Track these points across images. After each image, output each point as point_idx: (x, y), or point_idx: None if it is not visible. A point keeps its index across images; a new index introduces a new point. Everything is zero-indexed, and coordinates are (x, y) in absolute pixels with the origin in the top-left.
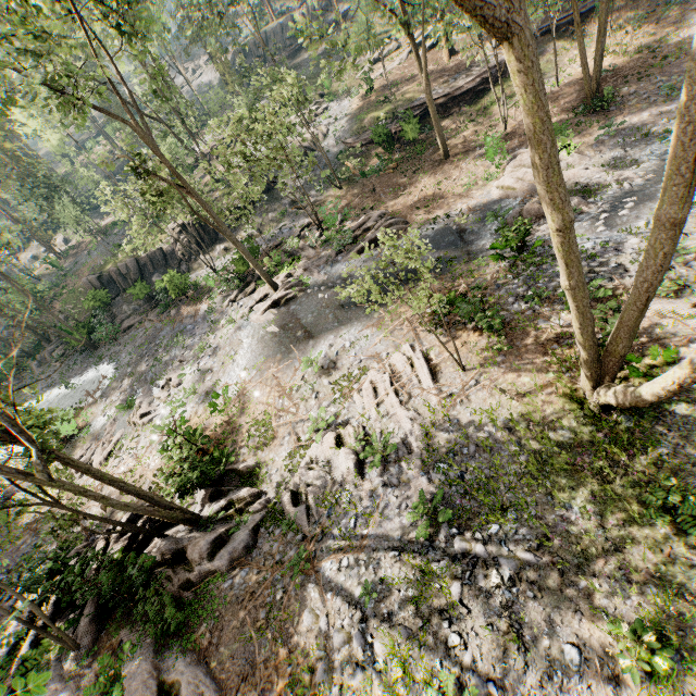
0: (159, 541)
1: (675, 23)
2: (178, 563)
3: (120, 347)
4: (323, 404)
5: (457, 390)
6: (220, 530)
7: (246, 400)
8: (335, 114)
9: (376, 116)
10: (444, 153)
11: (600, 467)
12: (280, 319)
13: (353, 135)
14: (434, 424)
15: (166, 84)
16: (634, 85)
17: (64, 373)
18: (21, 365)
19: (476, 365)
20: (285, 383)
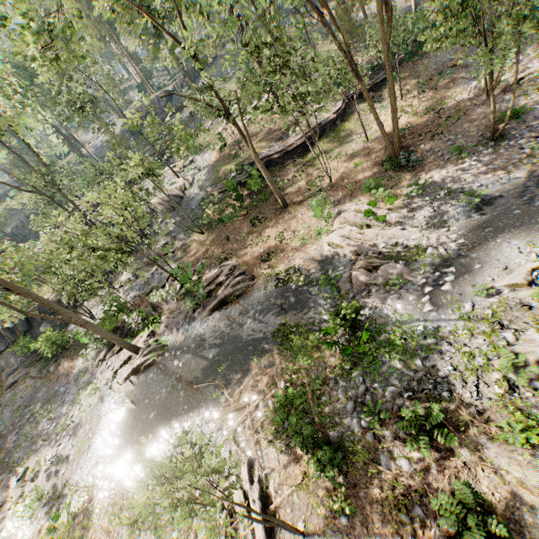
0: None
1: (450, 88)
2: None
3: (1, 408)
4: None
5: None
6: None
7: (89, 518)
8: (199, 165)
9: (229, 168)
10: (282, 204)
11: None
12: (138, 390)
13: (213, 183)
14: None
15: (42, 162)
16: (429, 142)
17: None
18: None
19: (317, 528)
20: (128, 497)
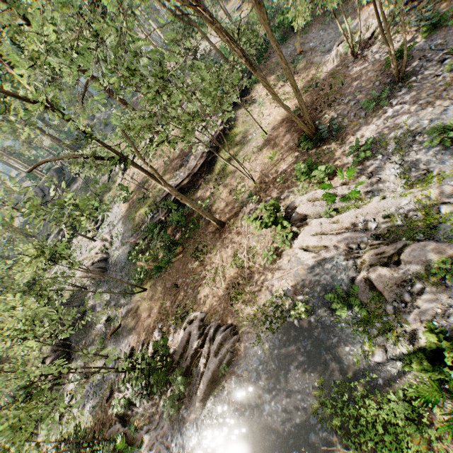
0: None
1: (310, 67)
2: None
3: None
4: None
5: None
6: None
7: None
8: (111, 221)
9: (143, 212)
10: (218, 225)
11: None
12: None
13: (133, 233)
14: None
15: None
16: (330, 110)
17: None
18: None
19: None
20: None
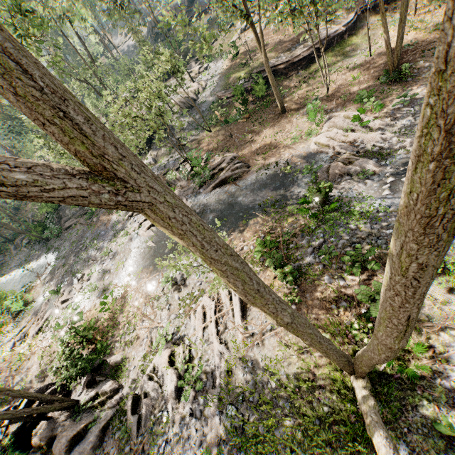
0: (44, 422)
1: None
2: (52, 446)
3: (61, 241)
4: (171, 316)
5: (257, 332)
6: (81, 424)
7: (125, 301)
8: (212, 72)
9: (238, 76)
10: (281, 109)
11: (347, 454)
12: (156, 236)
13: (223, 89)
14: (235, 363)
15: (88, 56)
16: (429, 59)
17: (28, 256)
18: (4, 248)
19: None
20: (151, 292)
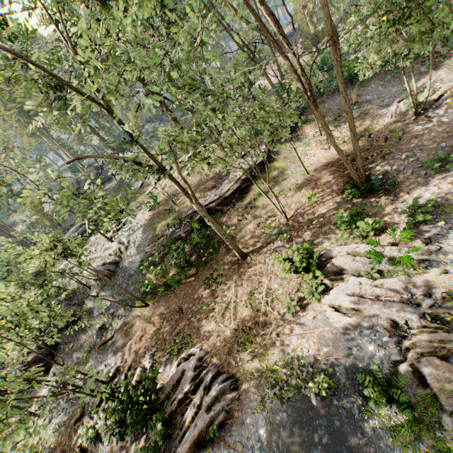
0: None
1: (364, 118)
2: None
3: None
4: None
5: None
6: None
7: None
8: (133, 226)
9: (166, 224)
10: (239, 255)
11: None
12: None
13: (150, 242)
14: None
15: None
16: (383, 163)
17: None
18: None
19: None
20: None
